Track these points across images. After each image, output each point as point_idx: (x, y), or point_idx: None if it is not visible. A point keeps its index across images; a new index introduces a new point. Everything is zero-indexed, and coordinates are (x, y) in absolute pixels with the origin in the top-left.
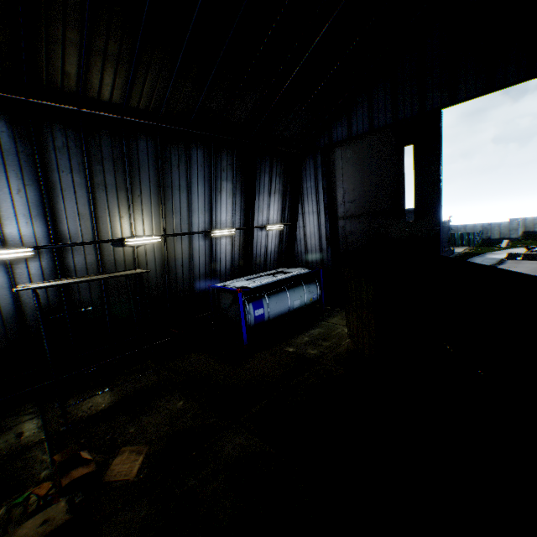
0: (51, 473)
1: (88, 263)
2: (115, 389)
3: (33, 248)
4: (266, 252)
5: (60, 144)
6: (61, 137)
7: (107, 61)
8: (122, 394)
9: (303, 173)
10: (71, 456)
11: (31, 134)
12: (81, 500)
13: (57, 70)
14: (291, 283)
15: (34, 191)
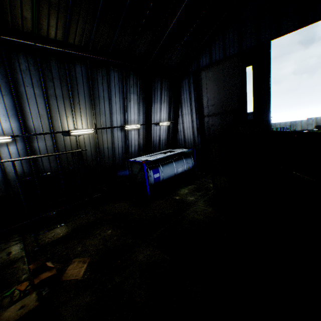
0: (28, 276)
1: (47, 147)
2: (68, 224)
3: (11, 136)
4: (159, 139)
5: (24, 68)
6: (24, 63)
7: (51, 9)
8: (73, 227)
9: (181, 89)
10: (40, 265)
11: (4, 61)
12: (47, 292)
13: (18, 15)
14: (176, 157)
15: (9, 99)
